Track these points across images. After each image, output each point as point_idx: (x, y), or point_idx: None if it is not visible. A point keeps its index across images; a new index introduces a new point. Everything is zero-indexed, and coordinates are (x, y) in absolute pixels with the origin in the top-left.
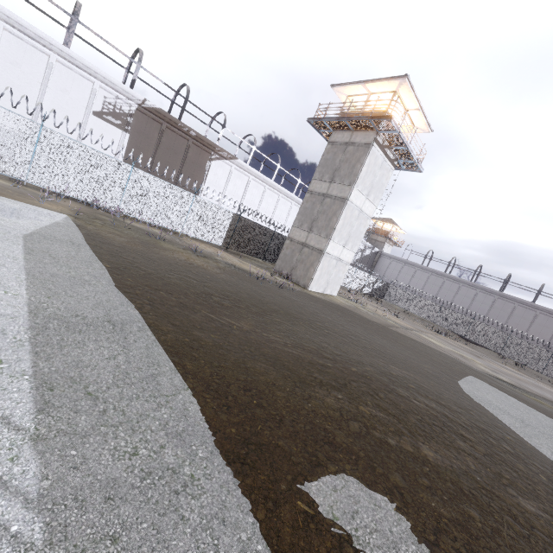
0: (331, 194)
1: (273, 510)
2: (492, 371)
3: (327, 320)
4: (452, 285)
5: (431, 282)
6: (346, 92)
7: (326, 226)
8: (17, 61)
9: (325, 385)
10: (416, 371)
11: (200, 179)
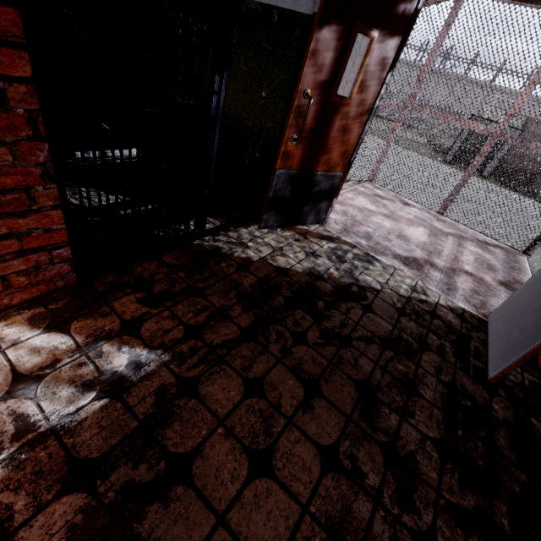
0: None
1: None
2: None
3: None
4: None
5: None
6: None
7: None
8: None
9: None
10: None
11: None
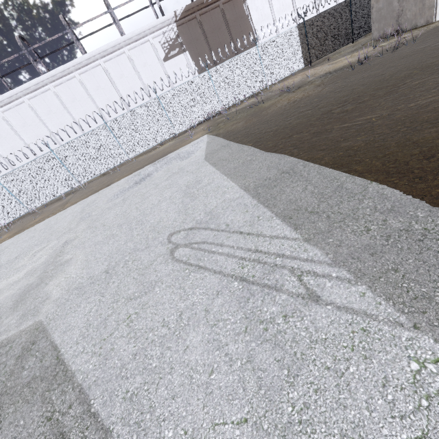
0: None
1: None
2: None
3: None
4: None
5: None
6: None
7: None
8: (121, 74)
9: None
10: None
11: (249, 28)
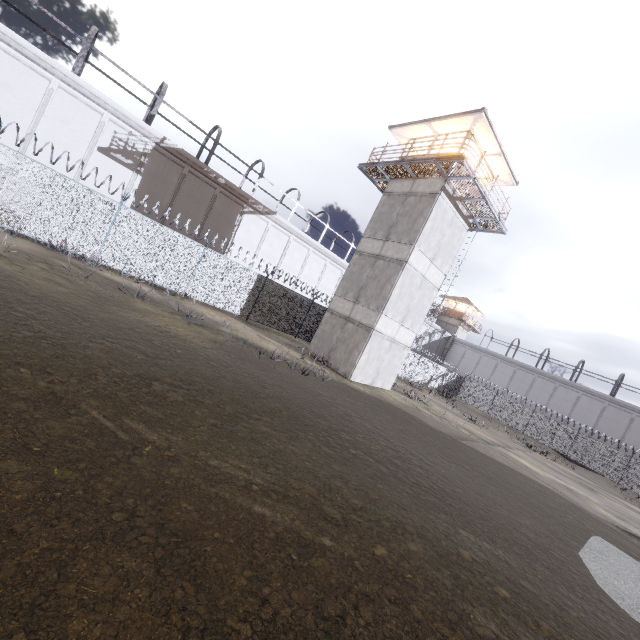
0: (385, 255)
1: None
2: (618, 519)
3: (364, 428)
4: (546, 384)
5: (518, 379)
6: (407, 135)
7: (376, 296)
8: (9, 84)
9: (279, 633)
10: (508, 540)
11: (228, 235)
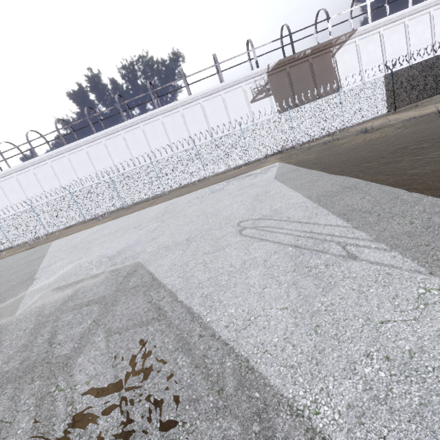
0: None
1: None
2: None
3: None
4: None
5: None
6: None
7: None
8: (214, 111)
9: None
10: None
11: (334, 78)
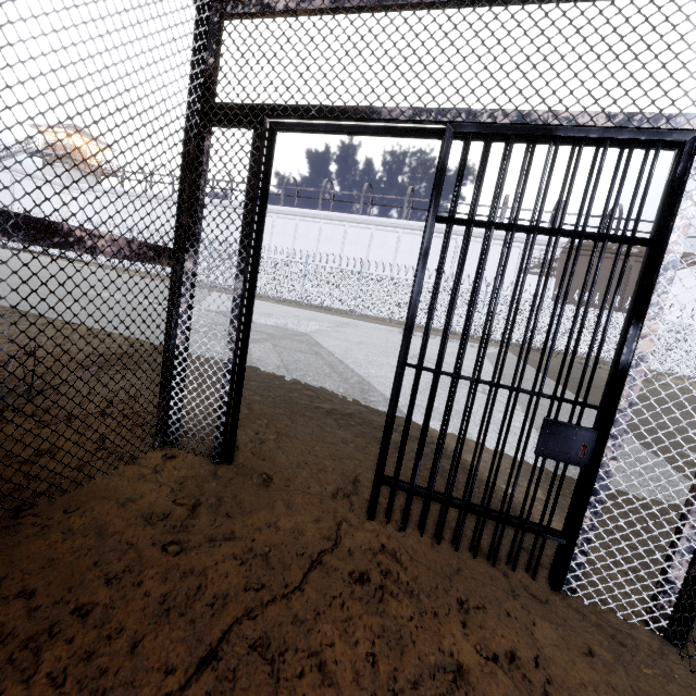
0: None
1: (649, 444)
2: None
3: None
4: None
5: None
6: None
7: None
8: (468, 257)
9: None
10: None
11: None
